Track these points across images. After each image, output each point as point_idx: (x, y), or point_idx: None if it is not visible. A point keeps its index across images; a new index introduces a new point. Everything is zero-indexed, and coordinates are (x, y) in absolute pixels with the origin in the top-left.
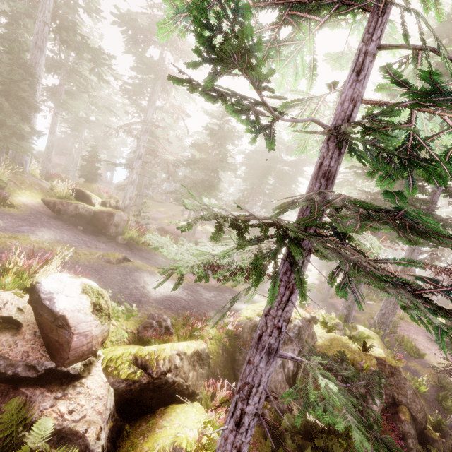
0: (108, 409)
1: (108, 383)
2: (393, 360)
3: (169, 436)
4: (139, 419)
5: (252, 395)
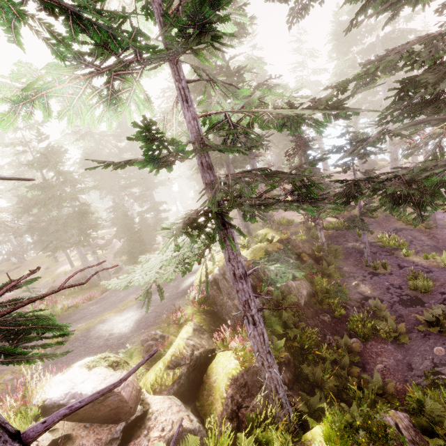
0: (181, 405)
1: (165, 396)
2: (284, 235)
3: (224, 378)
4: (198, 394)
5: (250, 304)
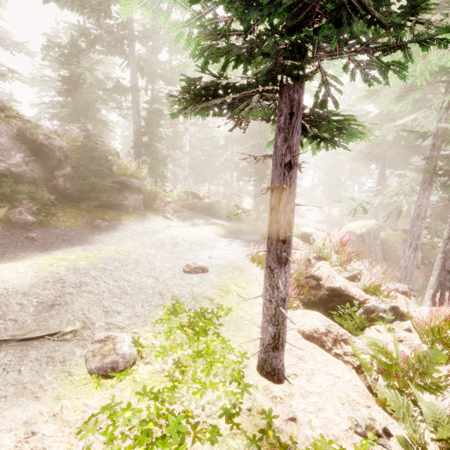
0: None
1: None
2: None
3: None
4: None
5: (419, 237)
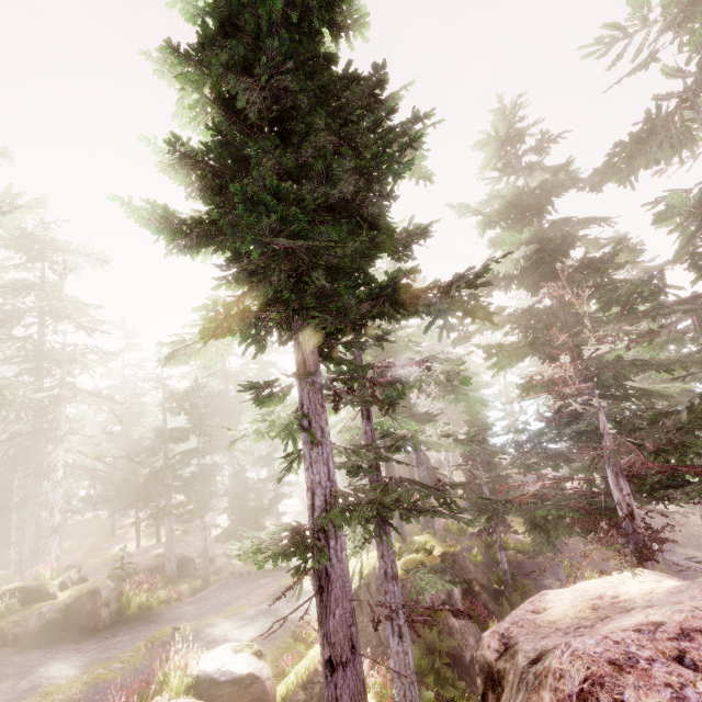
0: None
1: None
2: (450, 549)
3: None
4: None
5: (399, 611)
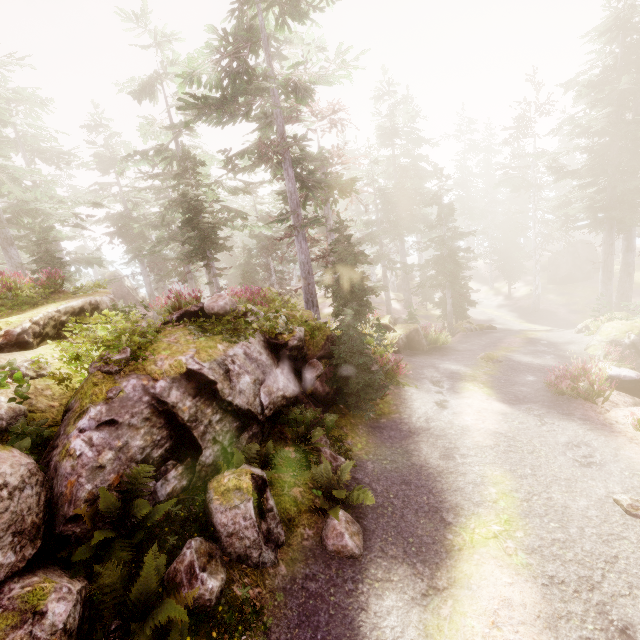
0: None
1: None
2: None
3: None
4: None
5: None
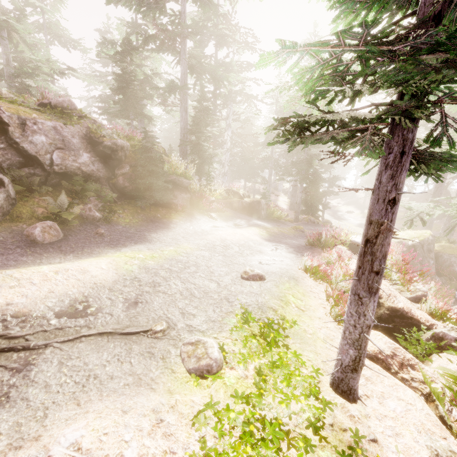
0: None
1: None
2: None
3: None
4: None
5: None
